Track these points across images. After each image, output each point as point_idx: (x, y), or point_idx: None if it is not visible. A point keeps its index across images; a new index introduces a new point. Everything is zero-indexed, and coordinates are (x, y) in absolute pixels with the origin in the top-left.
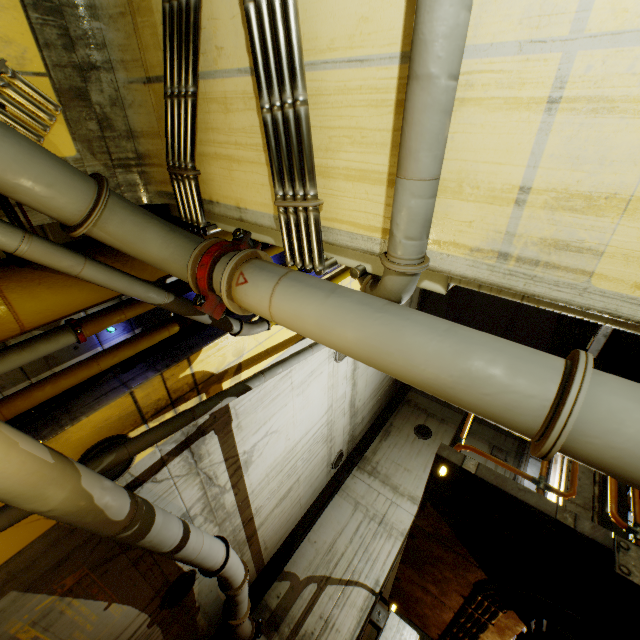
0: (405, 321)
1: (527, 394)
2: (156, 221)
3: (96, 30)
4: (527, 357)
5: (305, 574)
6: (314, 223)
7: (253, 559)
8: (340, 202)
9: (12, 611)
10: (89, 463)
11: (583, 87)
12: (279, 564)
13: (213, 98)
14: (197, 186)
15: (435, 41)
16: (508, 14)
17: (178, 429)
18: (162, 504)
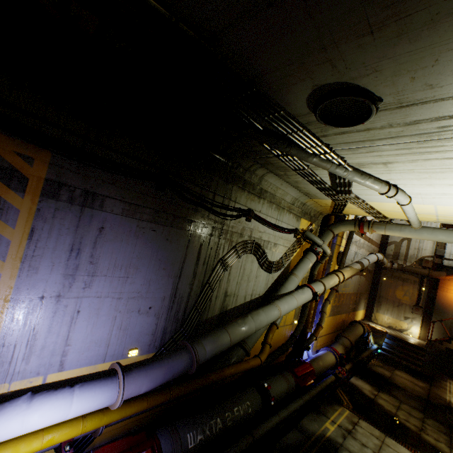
0: (421, 234)
1: (450, 241)
2: (340, 226)
3: (309, 207)
4: (448, 235)
5: (399, 239)
6: (388, 221)
7: (375, 246)
8: (393, 217)
9: (340, 287)
10: (341, 262)
11: (441, 216)
12: (385, 241)
13: (348, 209)
14: (343, 214)
15: (413, 221)
16: (423, 213)
17: (350, 243)
18: (350, 255)
